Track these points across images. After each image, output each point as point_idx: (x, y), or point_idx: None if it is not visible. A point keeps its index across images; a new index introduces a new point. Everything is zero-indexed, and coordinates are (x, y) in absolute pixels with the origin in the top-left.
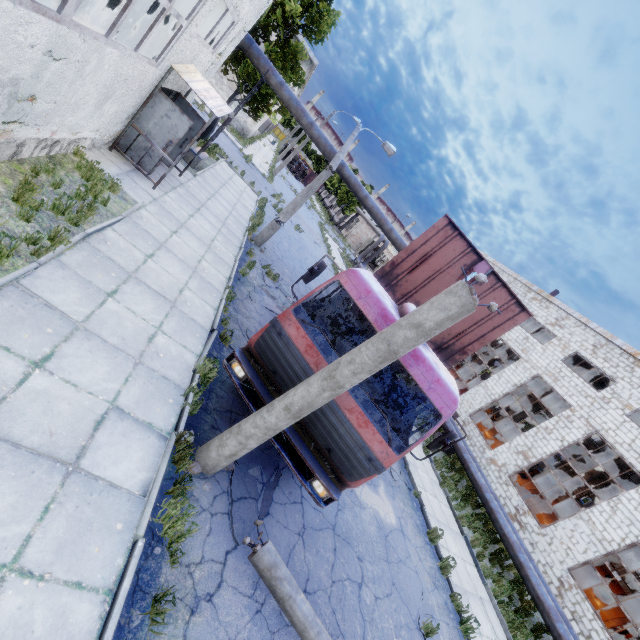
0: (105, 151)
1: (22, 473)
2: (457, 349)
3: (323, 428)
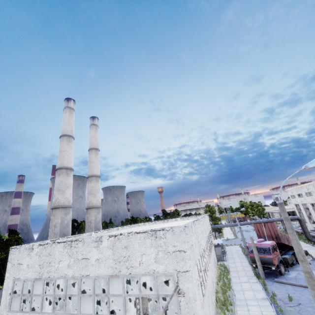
0: (218, 263)
1: (246, 283)
2: (277, 235)
3: (264, 261)
